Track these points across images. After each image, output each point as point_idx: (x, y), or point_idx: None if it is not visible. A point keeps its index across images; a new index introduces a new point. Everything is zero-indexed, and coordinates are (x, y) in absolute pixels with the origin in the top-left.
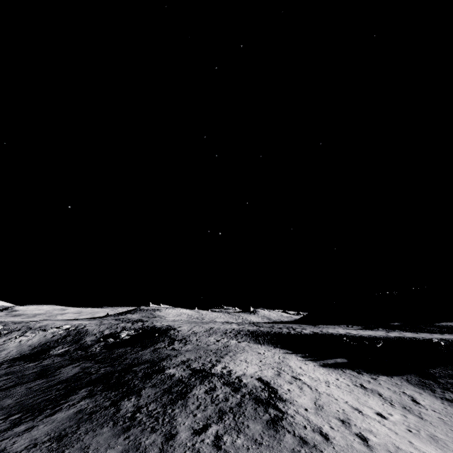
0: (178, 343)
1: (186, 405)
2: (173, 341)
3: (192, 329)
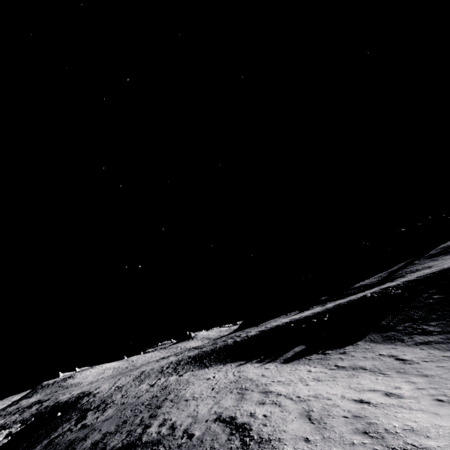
0: (93, 413)
1: None
2: (85, 413)
3: (116, 384)
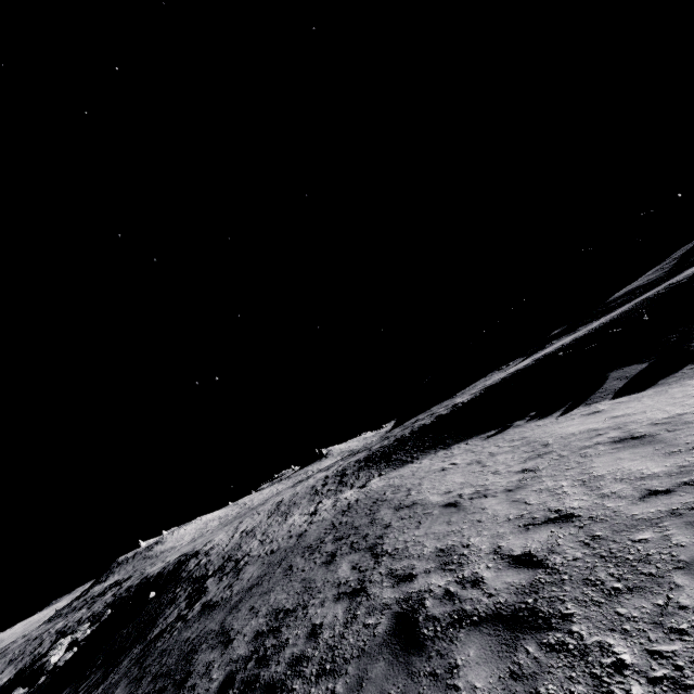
0: (217, 581)
1: None
2: (201, 584)
3: (239, 529)
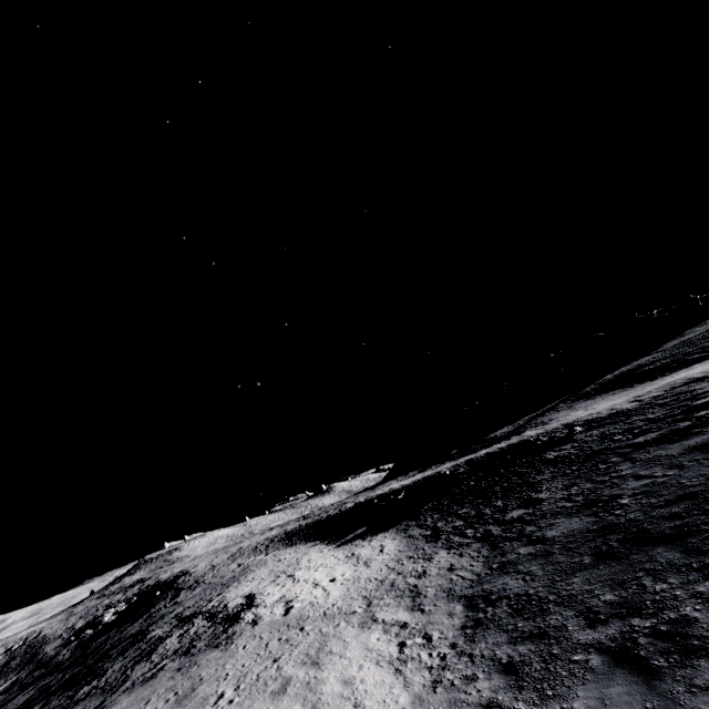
0: (185, 592)
1: (149, 658)
2: (179, 592)
3: (212, 562)
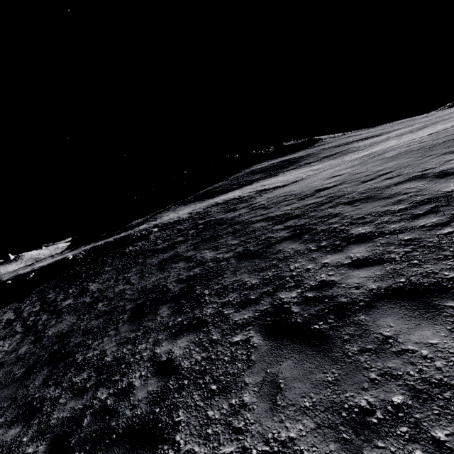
0: None
1: None
2: None
3: None
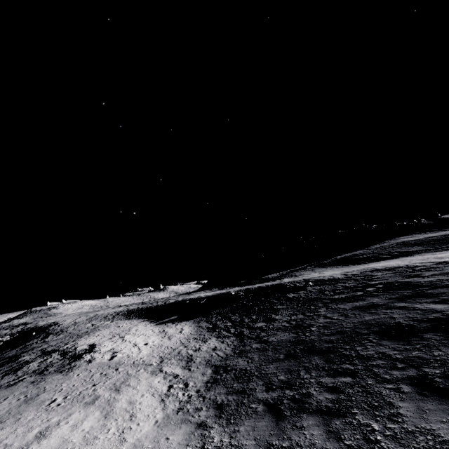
0: (53, 336)
1: (16, 373)
2: (49, 335)
3: (76, 320)
